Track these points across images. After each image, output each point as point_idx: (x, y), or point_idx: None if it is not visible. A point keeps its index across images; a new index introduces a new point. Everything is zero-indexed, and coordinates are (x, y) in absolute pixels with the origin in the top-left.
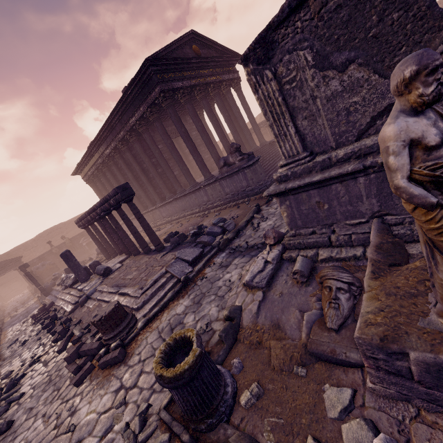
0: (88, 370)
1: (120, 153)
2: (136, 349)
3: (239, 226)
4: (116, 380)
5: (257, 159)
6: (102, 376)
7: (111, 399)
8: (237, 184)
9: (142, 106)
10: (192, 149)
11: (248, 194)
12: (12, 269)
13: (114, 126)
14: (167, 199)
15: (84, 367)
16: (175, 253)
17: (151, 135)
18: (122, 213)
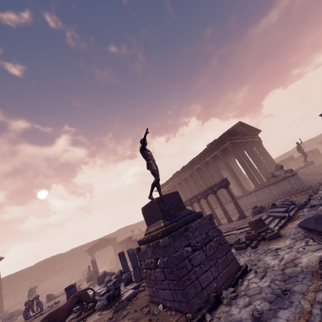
0: (257, 242)
1: (192, 177)
2: (285, 233)
3: (303, 201)
4: (286, 238)
5: (296, 172)
6: (271, 241)
7: (293, 240)
8: (282, 187)
9: (216, 151)
10: (247, 169)
11: (294, 193)
12: (111, 244)
13: (194, 162)
14: (223, 202)
15: (253, 242)
16: (264, 213)
17: (211, 167)
18: (217, 196)
